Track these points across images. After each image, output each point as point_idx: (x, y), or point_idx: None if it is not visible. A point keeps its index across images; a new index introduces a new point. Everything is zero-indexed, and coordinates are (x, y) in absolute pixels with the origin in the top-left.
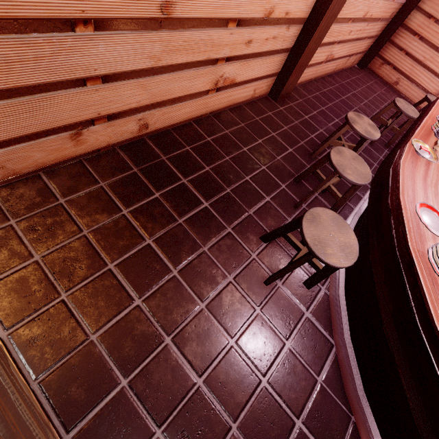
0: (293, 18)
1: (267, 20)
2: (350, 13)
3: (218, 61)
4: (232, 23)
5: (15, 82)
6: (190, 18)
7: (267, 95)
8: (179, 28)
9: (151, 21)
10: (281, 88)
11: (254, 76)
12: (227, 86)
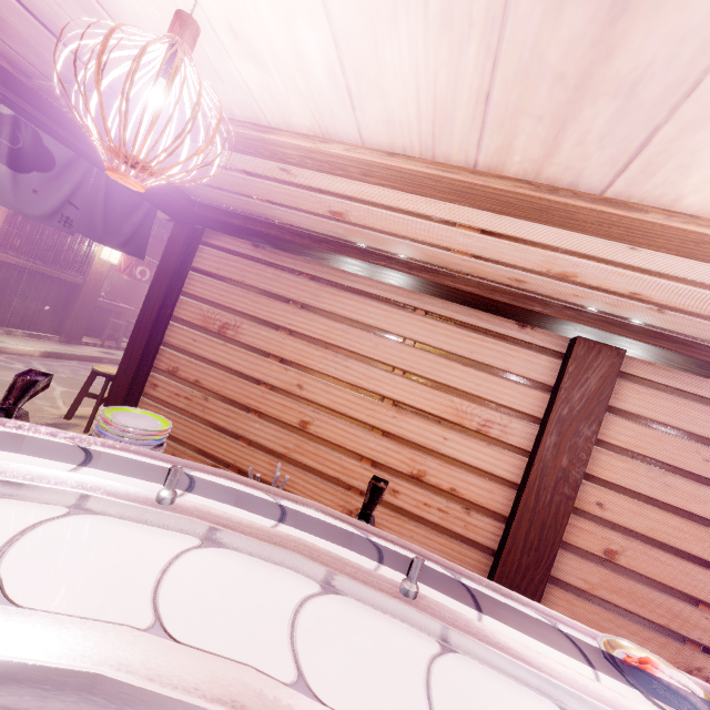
0: (472, 502)
1: (419, 482)
2: (675, 580)
3: (351, 488)
4: (367, 461)
5: (213, 420)
6: (322, 437)
7: None
8: (311, 440)
9: (292, 427)
10: None
11: None
12: None
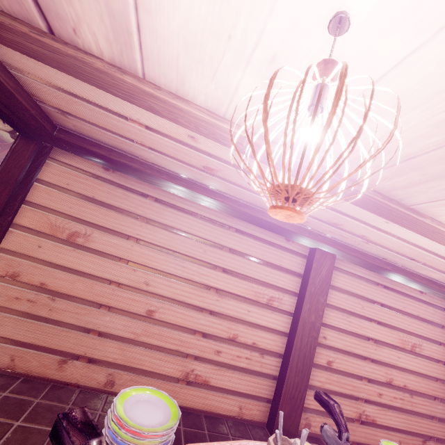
0: (264, 349)
1: (234, 342)
2: (354, 369)
3: (188, 356)
4: (199, 334)
5: (61, 319)
6: (165, 321)
7: (265, 426)
8: (156, 324)
9: (139, 316)
10: (274, 418)
11: (235, 388)
12: (200, 383)
